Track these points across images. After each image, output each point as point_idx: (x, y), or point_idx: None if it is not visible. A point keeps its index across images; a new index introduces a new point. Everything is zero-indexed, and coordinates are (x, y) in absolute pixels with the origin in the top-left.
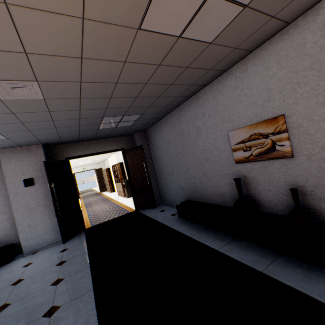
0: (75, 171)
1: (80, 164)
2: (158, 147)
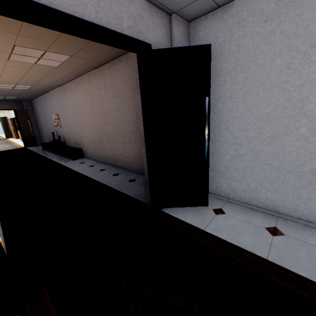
0: None
1: None
2: (37, 112)
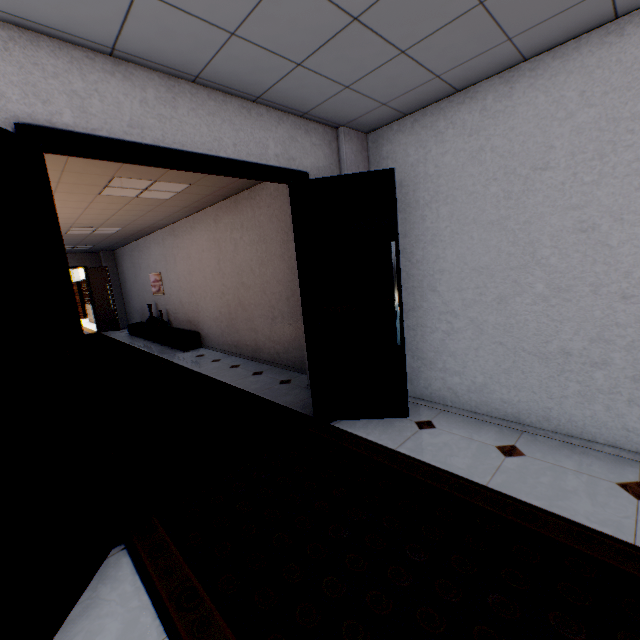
0: None
1: None
2: (123, 271)
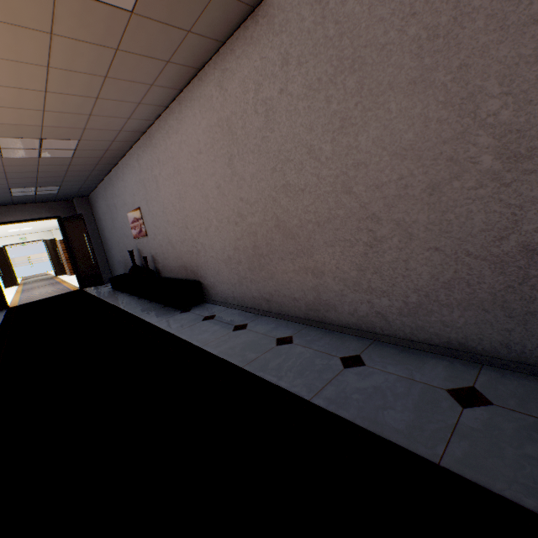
0: (7, 243)
1: (12, 231)
2: (100, 217)
